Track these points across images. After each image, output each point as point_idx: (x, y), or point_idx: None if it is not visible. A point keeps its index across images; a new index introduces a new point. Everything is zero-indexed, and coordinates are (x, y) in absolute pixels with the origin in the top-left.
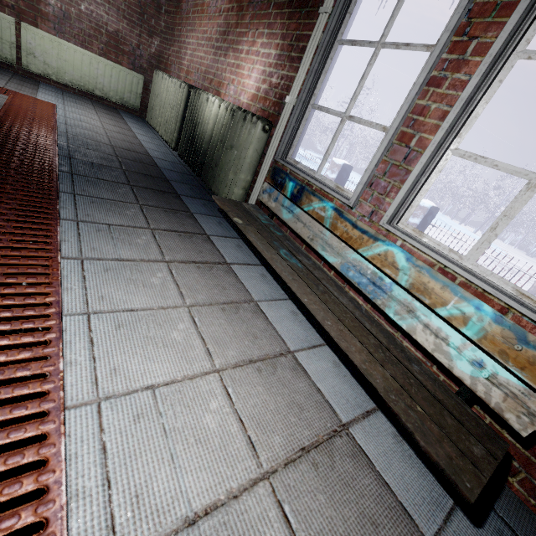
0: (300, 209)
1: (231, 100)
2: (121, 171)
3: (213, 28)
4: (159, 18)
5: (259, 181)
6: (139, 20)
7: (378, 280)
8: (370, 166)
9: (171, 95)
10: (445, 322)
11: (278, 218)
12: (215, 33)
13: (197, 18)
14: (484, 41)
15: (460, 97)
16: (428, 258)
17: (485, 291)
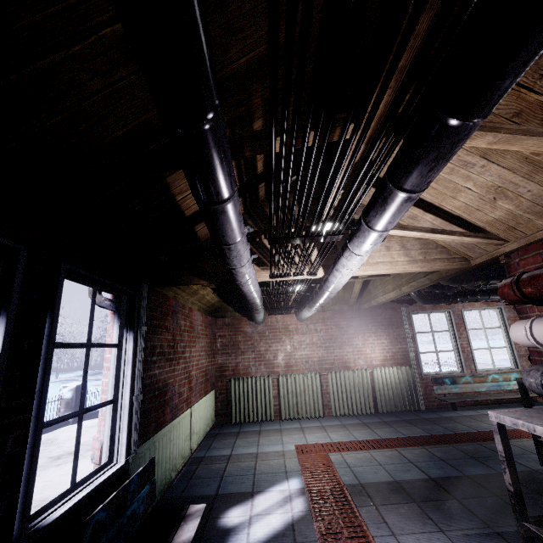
0: (459, 384)
1: (364, 366)
2: (420, 426)
3: (313, 338)
4: (215, 342)
5: (419, 389)
6: (210, 351)
7: (497, 384)
8: (462, 361)
9: (290, 386)
10: (514, 381)
11: (440, 396)
12: (318, 340)
13: (282, 335)
14: (462, 329)
15: (469, 340)
16: (491, 373)
17: (504, 371)
